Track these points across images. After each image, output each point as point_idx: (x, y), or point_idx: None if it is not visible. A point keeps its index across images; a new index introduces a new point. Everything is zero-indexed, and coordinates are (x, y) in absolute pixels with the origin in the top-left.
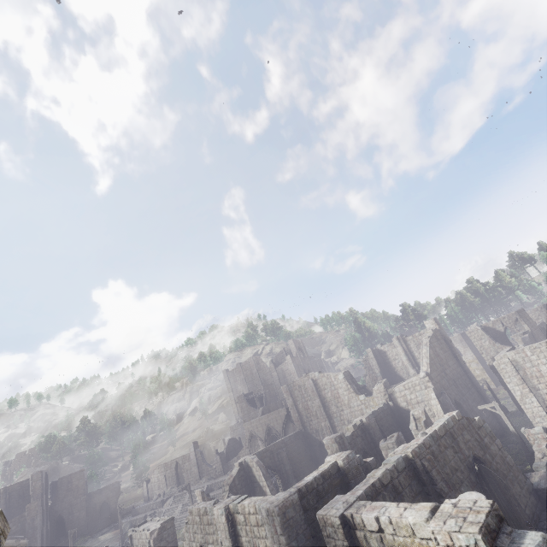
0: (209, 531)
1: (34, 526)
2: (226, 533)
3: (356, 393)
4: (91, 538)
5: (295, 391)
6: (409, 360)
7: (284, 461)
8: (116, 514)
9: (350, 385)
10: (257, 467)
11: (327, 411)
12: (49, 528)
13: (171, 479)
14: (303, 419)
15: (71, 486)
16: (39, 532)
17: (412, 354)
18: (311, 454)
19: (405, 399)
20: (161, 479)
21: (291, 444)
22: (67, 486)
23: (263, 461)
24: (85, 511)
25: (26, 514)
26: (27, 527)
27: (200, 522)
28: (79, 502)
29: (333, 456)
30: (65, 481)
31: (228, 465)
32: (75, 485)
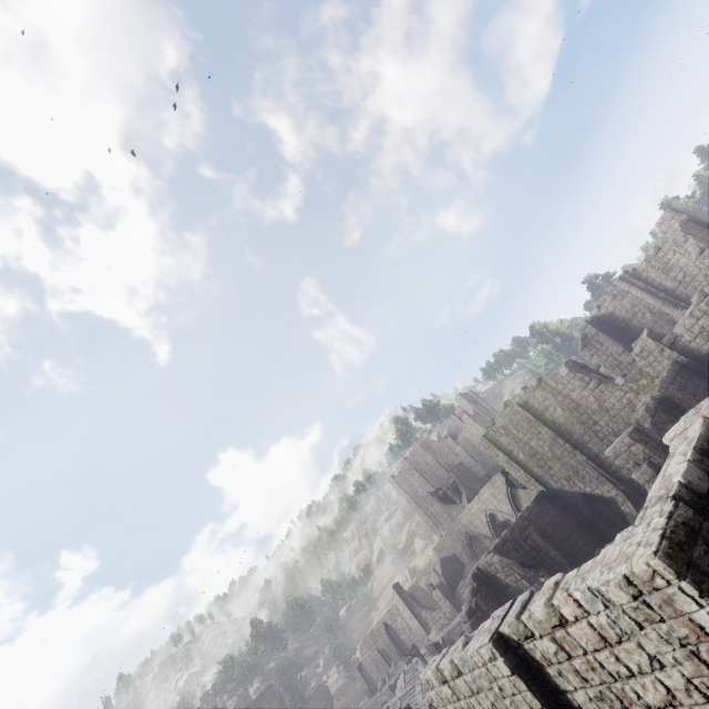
0: (482, 707)
1: None
2: (527, 699)
3: (605, 382)
4: None
5: (501, 439)
6: (661, 299)
7: (541, 545)
8: None
9: (587, 375)
10: (505, 570)
11: (570, 439)
12: None
13: (388, 651)
14: (536, 473)
15: None
16: None
17: (660, 288)
18: (578, 520)
19: (706, 336)
20: (375, 656)
21: (537, 518)
22: None
23: (508, 558)
24: None
25: None
26: None
27: (454, 696)
28: None
29: (681, 423)
30: None
31: (457, 597)
32: None
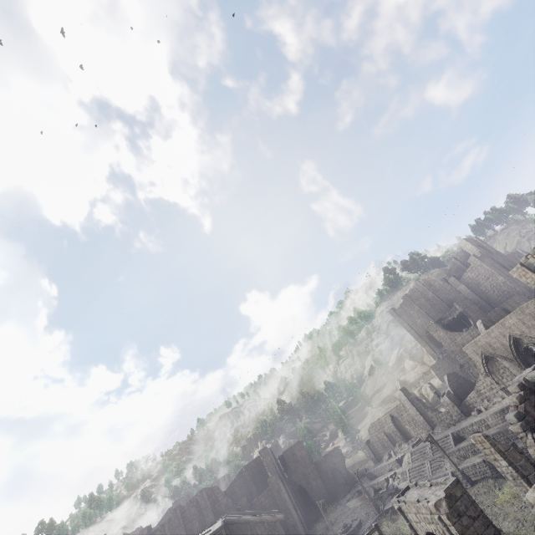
0: None
1: (283, 499)
2: None
3: None
4: (338, 506)
5: None
6: None
7: None
8: (350, 479)
9: None
10: None
11: None
12: (296, 498)
13: (393, 435)
14: None
15: (296, 458)
16: (289, 503)
17: None
18: None
19: None
20: (382, 437)
21: None
22: (293, 458)
23: None
24: (319, 479)
25: (271, 488)
26: (277, 500)
27: None
28: (310, 472)
29: None
30: (289, 454)
31: (466, 404)
32: (299, 456)
